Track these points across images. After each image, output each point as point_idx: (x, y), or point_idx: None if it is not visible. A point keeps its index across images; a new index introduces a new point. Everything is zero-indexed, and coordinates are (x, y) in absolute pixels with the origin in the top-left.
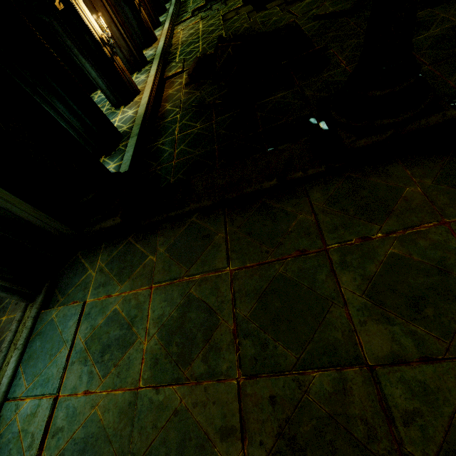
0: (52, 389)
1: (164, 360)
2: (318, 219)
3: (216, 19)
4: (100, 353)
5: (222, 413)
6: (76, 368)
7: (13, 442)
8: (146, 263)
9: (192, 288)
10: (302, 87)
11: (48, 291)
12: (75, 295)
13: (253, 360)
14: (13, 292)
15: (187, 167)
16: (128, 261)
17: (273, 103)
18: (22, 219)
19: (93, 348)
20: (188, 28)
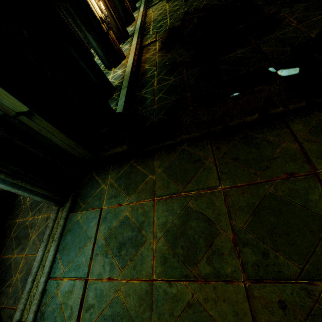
0: (83, 273)
1: (172, 259)
2: (303, 147)
3: (179, 1)
4: (117, 248)
5: (234, 311)
6: (99, 258)
7: (57, 312)
8: (147, 180)
9: (190, 202)
10: (258, 45)
11: (73, 199)
12: (93, 203)
13: (255, 266)
14: (50, 199)
15: (165, 110)
16: (132, 178)
17: (233, 58)
18: (57, 146)
19: (111, 245)
20: (157, 10)
